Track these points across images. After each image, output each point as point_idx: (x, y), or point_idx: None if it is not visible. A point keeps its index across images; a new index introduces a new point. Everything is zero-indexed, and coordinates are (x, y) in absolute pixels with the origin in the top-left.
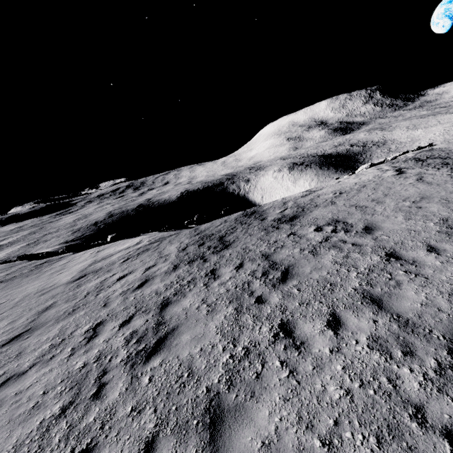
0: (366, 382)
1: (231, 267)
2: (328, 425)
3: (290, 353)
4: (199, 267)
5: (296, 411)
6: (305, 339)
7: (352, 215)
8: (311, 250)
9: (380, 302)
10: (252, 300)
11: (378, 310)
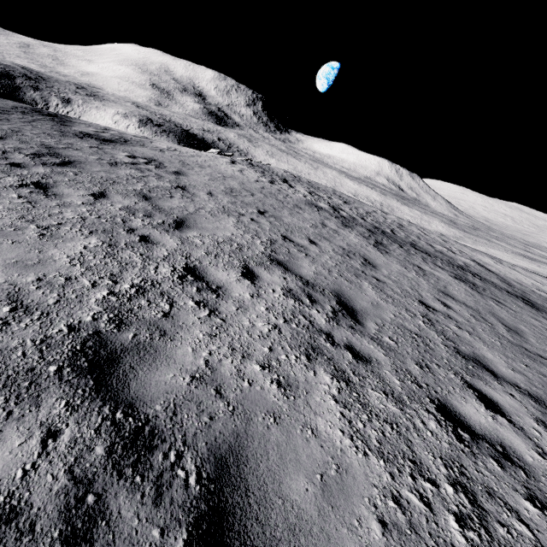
0: (103, 218)
1: None
2: (51, 224)
3: (36, 195)
4: None
5: (21, 215)
6: (60, 194)
7: (172, 163)
8: (111, 163)
9: (149, 199)
10: (3, 161)
11: (144, 200)
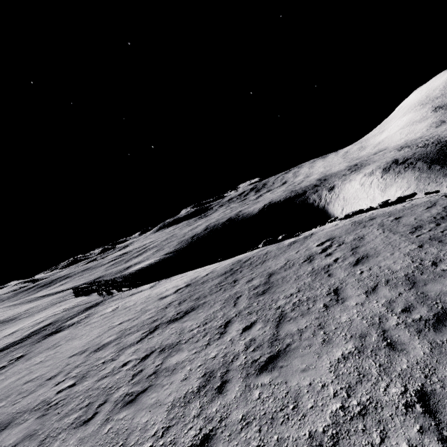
0: None
1: None
2: None
3: None
4: None
5: None
6: None
7: (33, 354)
8: None
9: None
10: None
11: None
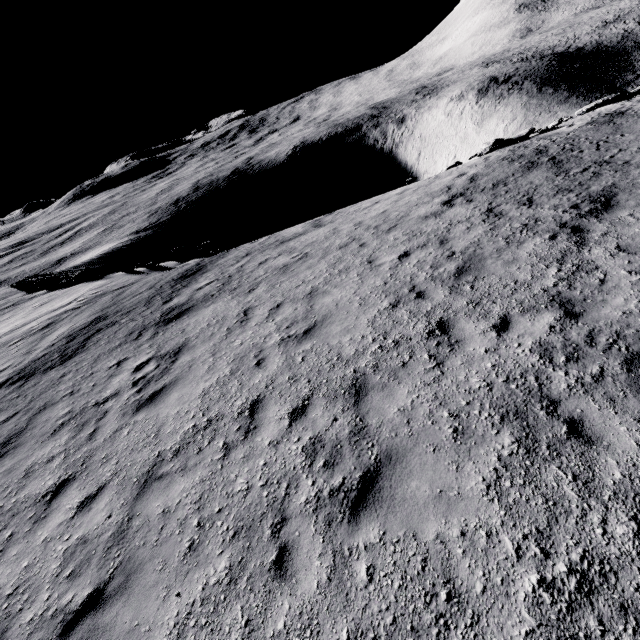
0: None
1: (4, 417)
2: None
3: None
4: (1, 399)
5: None
6: None
7: (205, 343)
8: (65, 421)
9: None
10: None
11: None
